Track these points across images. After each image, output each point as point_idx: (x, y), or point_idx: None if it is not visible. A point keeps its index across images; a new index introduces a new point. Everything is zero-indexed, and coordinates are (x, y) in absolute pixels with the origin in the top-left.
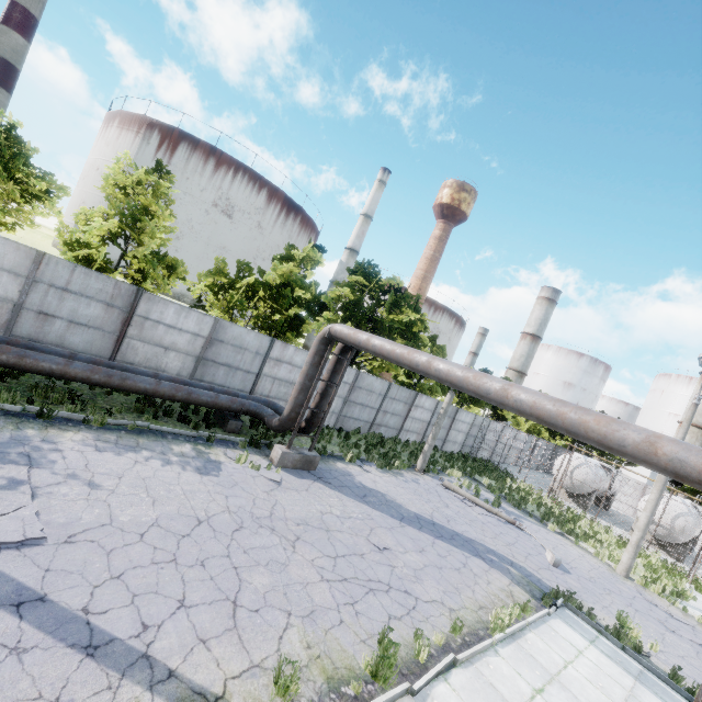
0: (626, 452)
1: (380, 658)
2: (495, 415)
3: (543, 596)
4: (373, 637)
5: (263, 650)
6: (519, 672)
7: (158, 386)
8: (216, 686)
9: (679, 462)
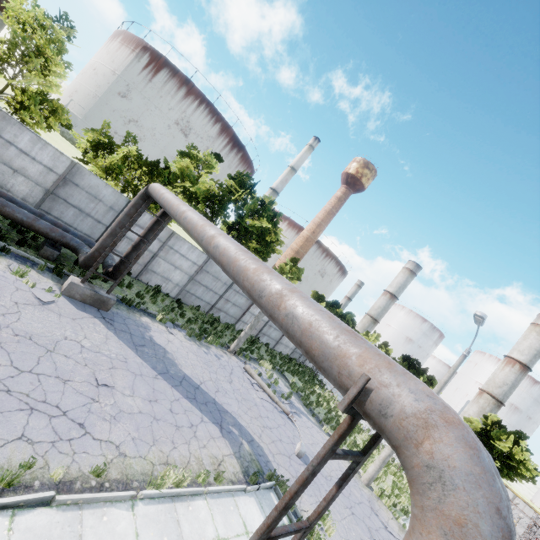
0: (262, 304)
1: None
2: None
3: (253, 474)
4: None
5: None
6: (139, 533)
7: None
8: None
9: (292, 318)
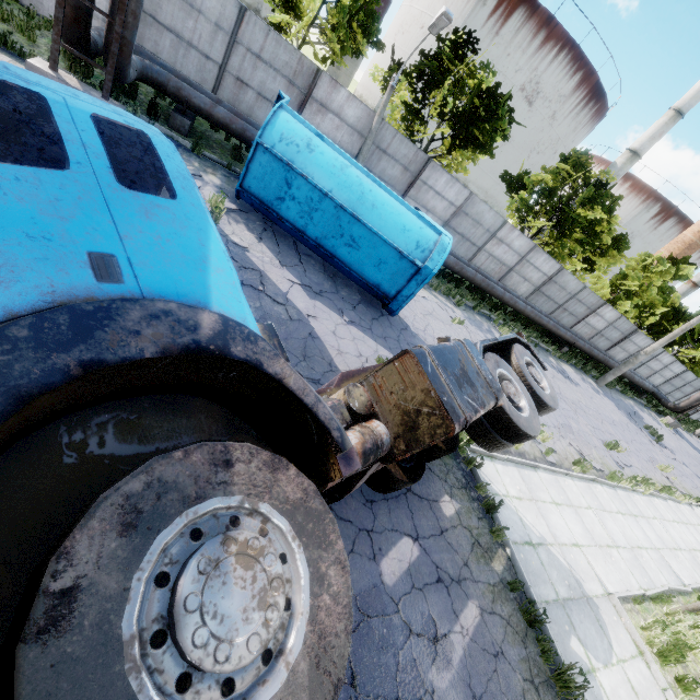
0: None
1: None
2: None
3: None
4: None
5: None
6: None
7: (639, 381)
8: None
9: None
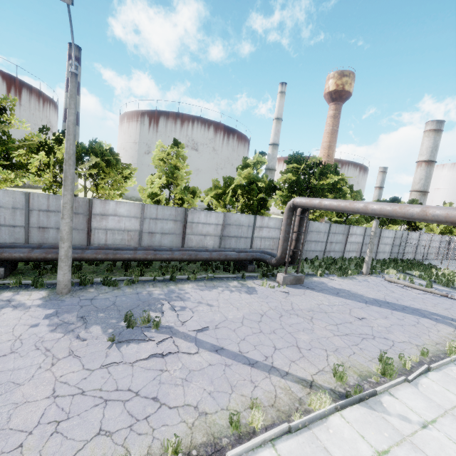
0: None
1: (384, 365)
2: (410, 227)
3: None
4: (375, 359)
5: (321, 365)
6: None
7: (211, 255)
8: (308, 377)
9: None
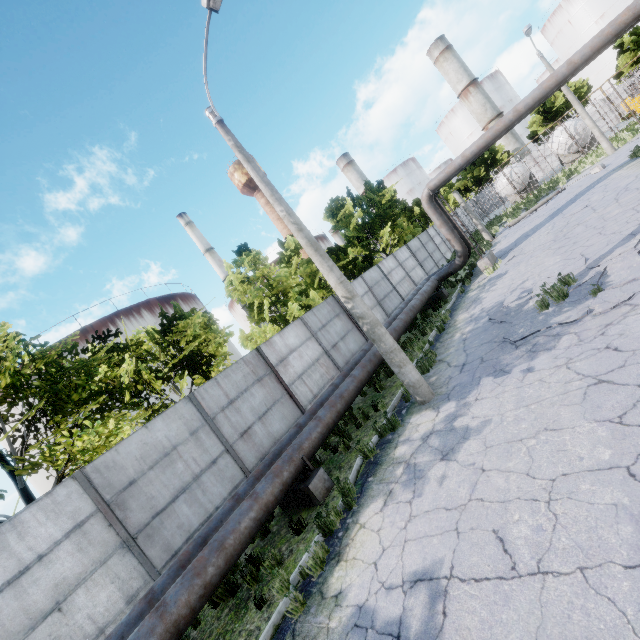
0: None
1: None
2: None
3: (635, 156)
4: None
5: None
6: None
7: (419, 299)
8: None
9: None
